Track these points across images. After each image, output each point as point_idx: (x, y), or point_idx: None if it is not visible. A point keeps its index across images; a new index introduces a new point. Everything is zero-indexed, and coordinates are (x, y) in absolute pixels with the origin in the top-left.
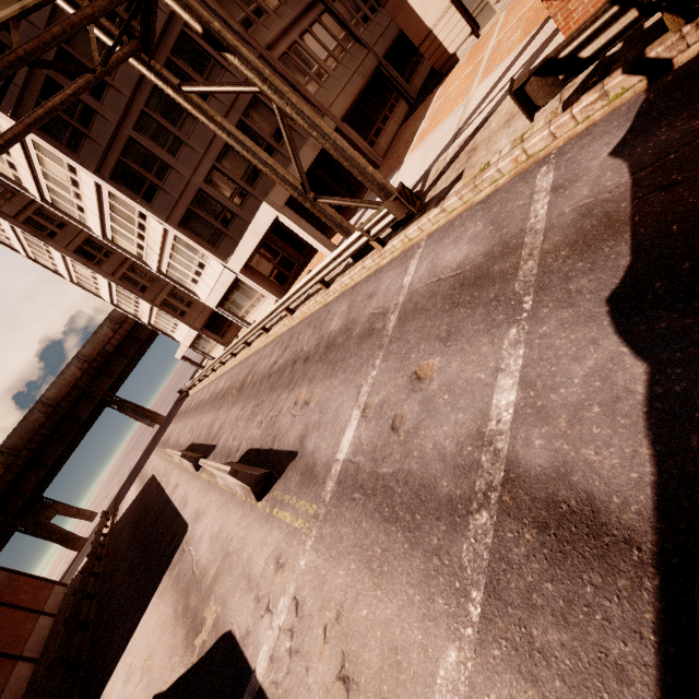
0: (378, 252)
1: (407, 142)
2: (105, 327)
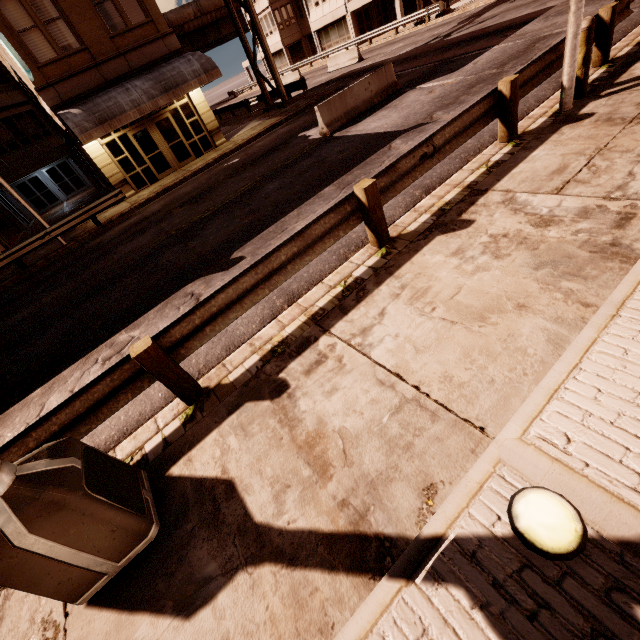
0: (426, 23)
1: None
2: (191, 7)
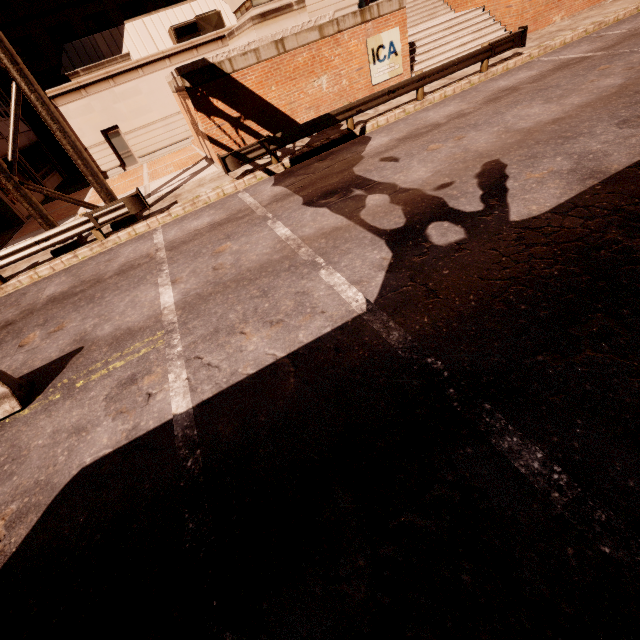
0: (99, 242)
1: (71, 207)
2: None
